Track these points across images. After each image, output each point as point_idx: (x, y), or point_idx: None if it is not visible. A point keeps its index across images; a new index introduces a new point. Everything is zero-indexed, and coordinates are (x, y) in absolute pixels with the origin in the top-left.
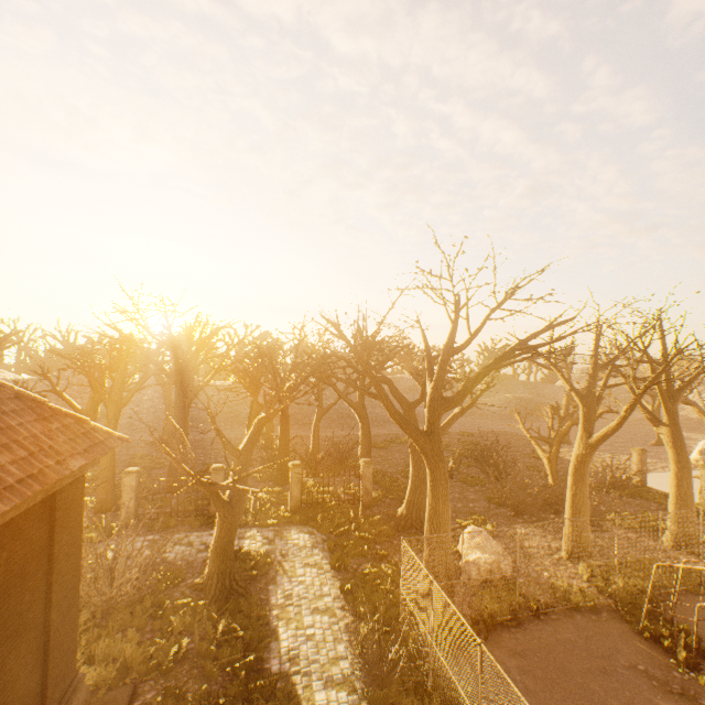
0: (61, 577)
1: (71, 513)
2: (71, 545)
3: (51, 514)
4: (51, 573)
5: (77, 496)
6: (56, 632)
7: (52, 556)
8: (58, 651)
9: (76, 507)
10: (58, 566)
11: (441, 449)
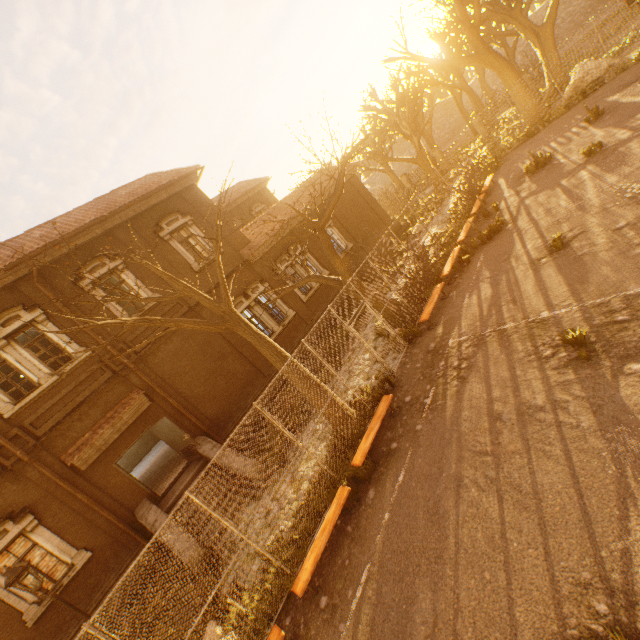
0: (366, 198)
1: (358, 185)
2: (364, 192)
3: (353, 187)
4: (363, 198)
5: (357, 181)
6: (375, 209)
7: (360, 194)
8: (379, 213)
9: (359, 184)
10: (364, 196)
11: (490, 54)
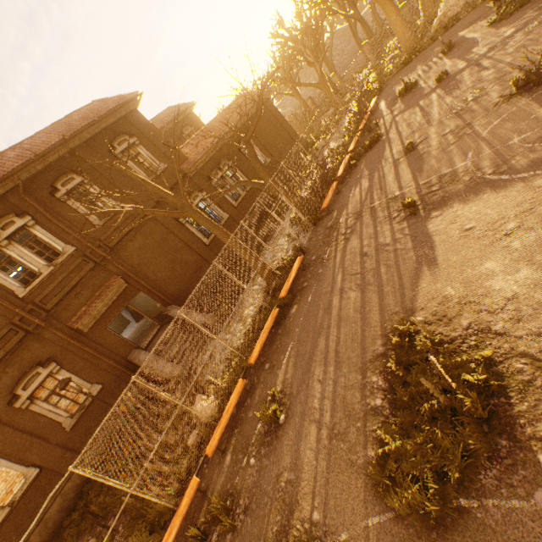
0: (279, 120)
1: (272, 108)
2: (277, 114)
3: (268, 110)
4: (276, 119)
5: (271, 105)
6: (286, 129)
7: (274, 116)
8: (290, 132)
9: (273, 107)
10: (277, 118)
11: None
